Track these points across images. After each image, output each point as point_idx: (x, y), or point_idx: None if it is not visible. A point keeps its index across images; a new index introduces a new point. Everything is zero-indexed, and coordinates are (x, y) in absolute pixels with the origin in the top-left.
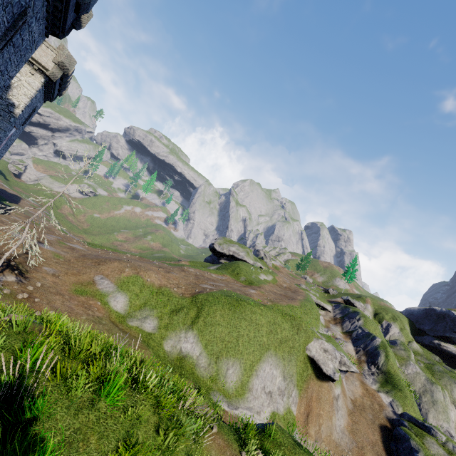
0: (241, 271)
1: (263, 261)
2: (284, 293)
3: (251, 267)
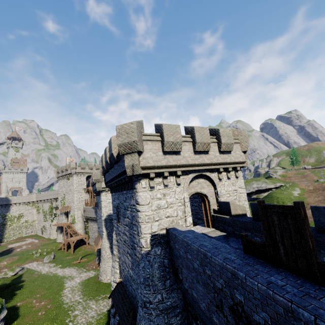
0: (283, 200)
1: (273, 178)
2: (324, 197)
3: (284, 192)
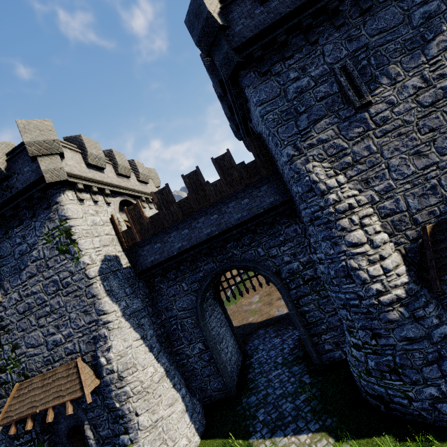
0: None
1: None
2: None
3: None
